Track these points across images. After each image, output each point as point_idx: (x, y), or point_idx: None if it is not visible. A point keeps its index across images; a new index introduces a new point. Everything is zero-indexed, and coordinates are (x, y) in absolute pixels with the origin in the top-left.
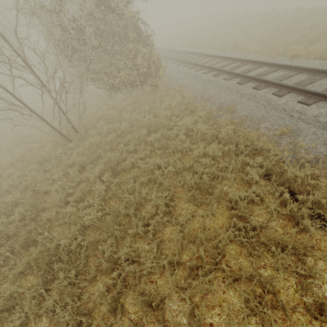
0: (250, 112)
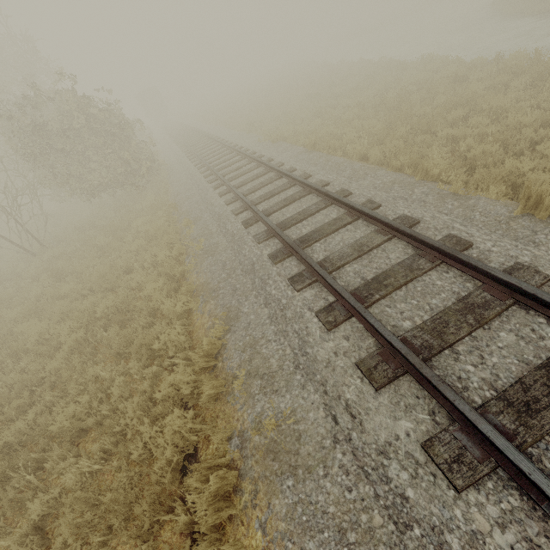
0: (189, 207)
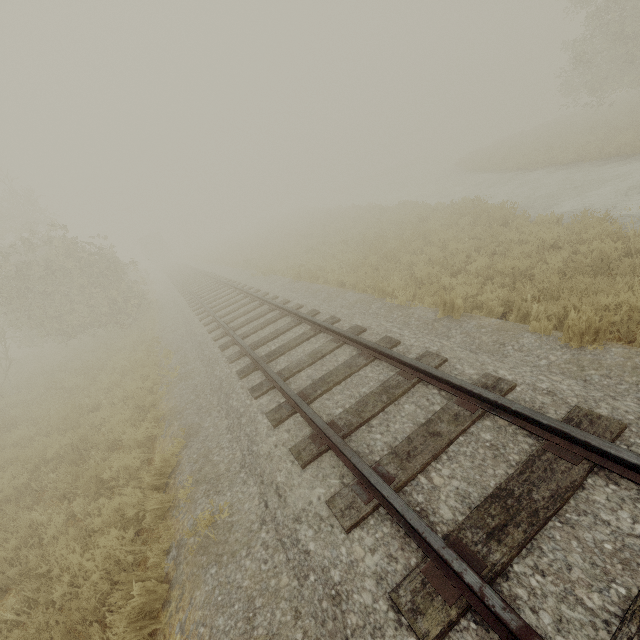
0: (172, 339)
